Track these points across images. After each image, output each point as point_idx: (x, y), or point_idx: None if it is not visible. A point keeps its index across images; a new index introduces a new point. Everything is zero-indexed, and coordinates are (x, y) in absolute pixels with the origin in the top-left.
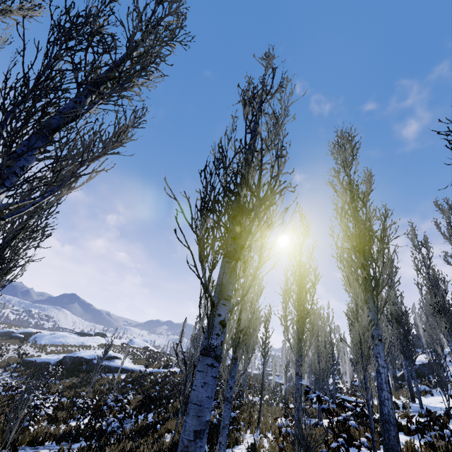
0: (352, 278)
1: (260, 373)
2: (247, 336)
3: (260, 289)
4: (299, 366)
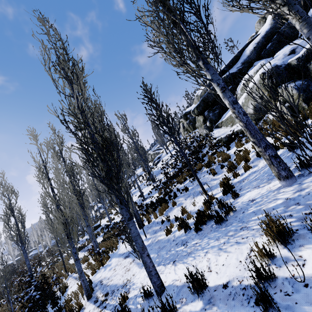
0: (86, 161)
1: (19, 258)
2: (72, 221)
3: (15, 194)
4: (88, 221)
